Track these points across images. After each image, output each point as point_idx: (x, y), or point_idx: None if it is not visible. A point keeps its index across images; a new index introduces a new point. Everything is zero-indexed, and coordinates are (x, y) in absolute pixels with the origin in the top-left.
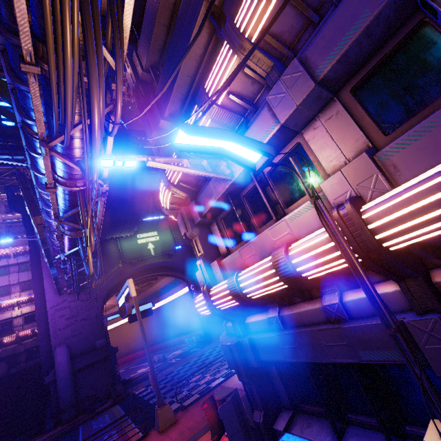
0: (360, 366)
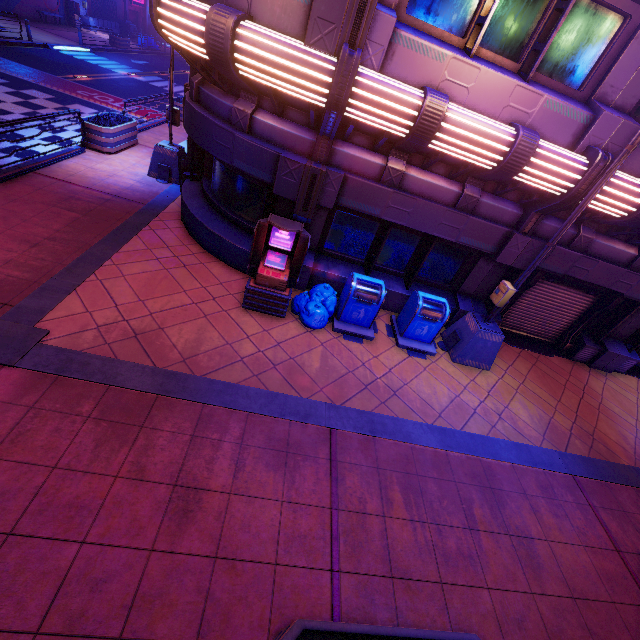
0: (429, 240)
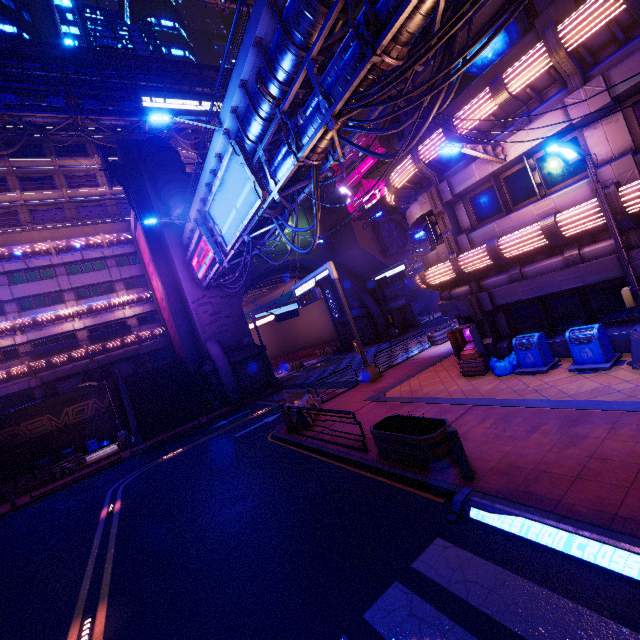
0: (579, 293)
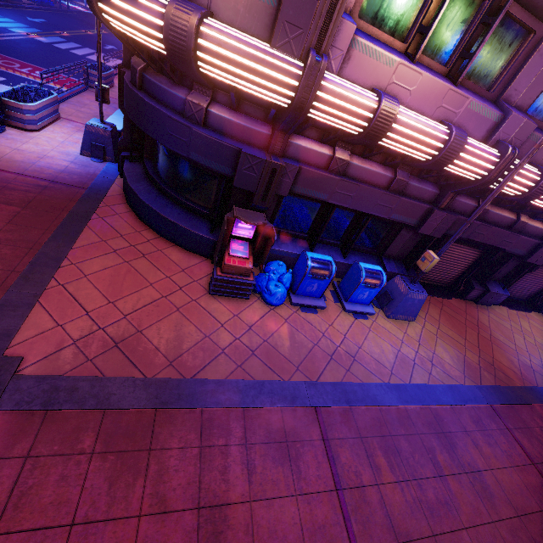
0: (364, 216)
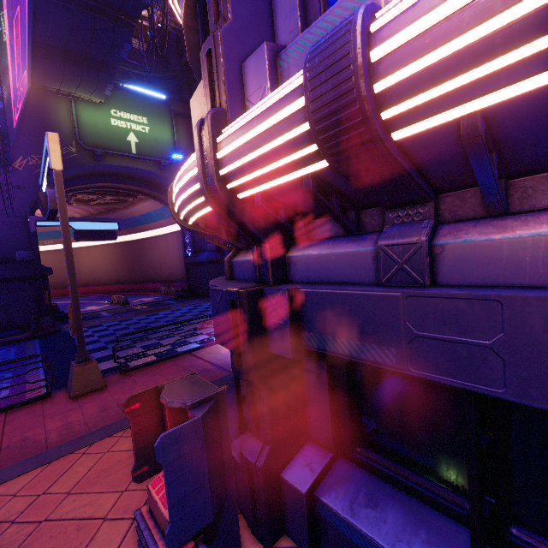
0: None
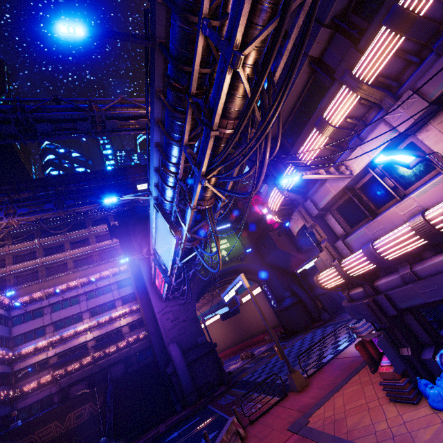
0: None
